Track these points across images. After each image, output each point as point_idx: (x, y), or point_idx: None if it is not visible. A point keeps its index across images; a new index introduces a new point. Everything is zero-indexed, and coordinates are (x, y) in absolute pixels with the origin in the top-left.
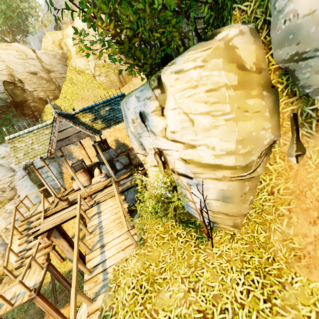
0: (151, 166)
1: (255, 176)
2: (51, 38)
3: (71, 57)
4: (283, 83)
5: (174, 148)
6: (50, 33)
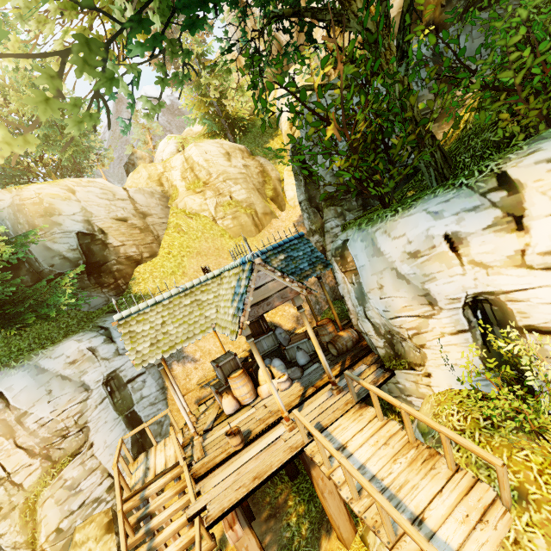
0: (442, 335)
1: None
2: (146, 172)
3: (177, 195)
4: None
5: None
6: (145, 165)
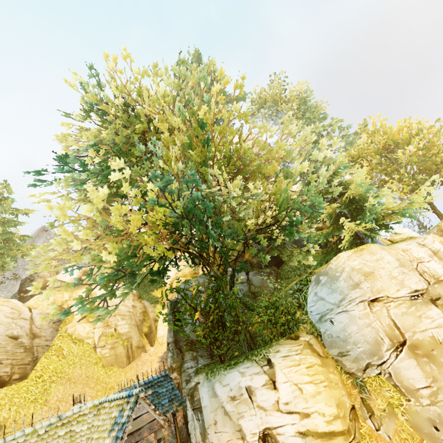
0: None
1: (357, 441)
2: (53, 297)
3: (71, 320)
4: (339, 365)
5: (290, 421)
6: (55, 292)
